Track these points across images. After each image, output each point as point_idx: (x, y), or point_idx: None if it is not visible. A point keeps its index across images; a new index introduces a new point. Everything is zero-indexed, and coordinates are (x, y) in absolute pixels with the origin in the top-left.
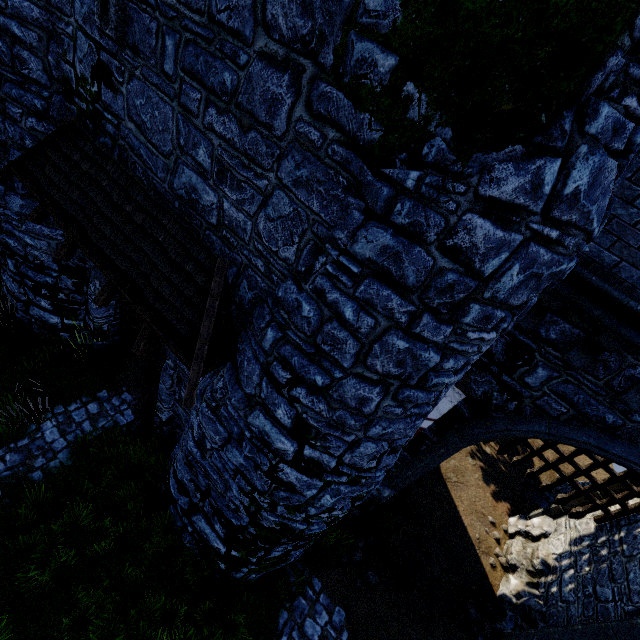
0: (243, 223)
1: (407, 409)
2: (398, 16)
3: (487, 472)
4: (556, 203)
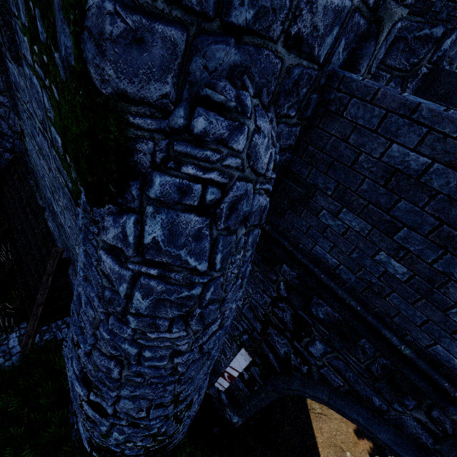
0: (64, 226)
1: (147, 378)
2: (53, 113)
3: None
4: (144, 249)
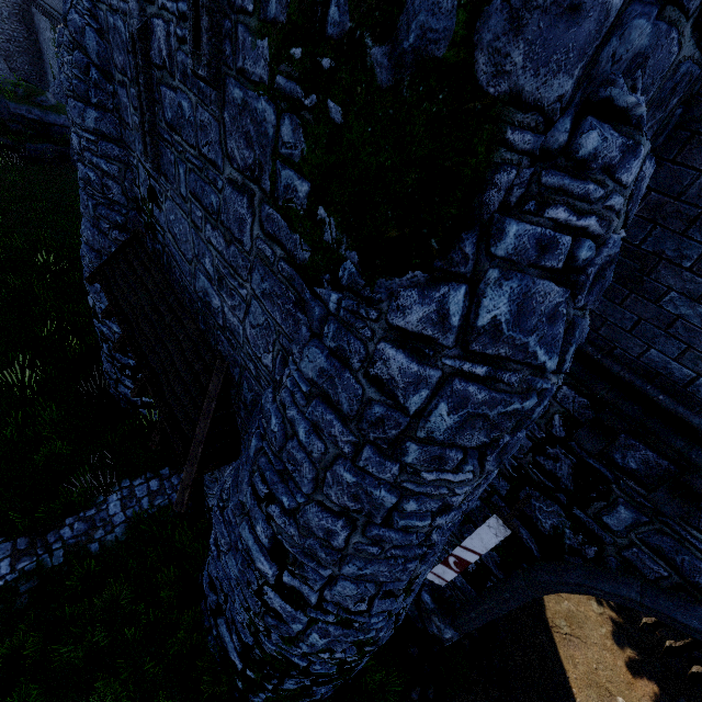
0: (237, 327)
1: (386, 549)
2: (304, 147)
3: (621, 628)
4: (473, 335)
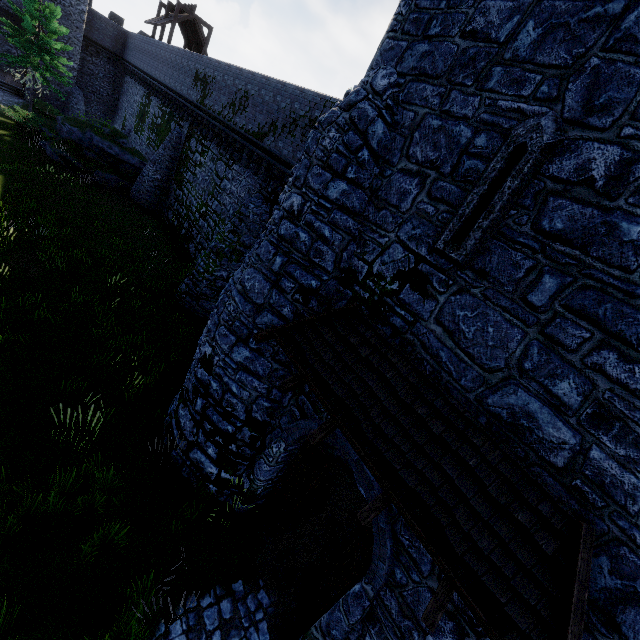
0: (631, 486)
1: None
2: None
3: None
4: None
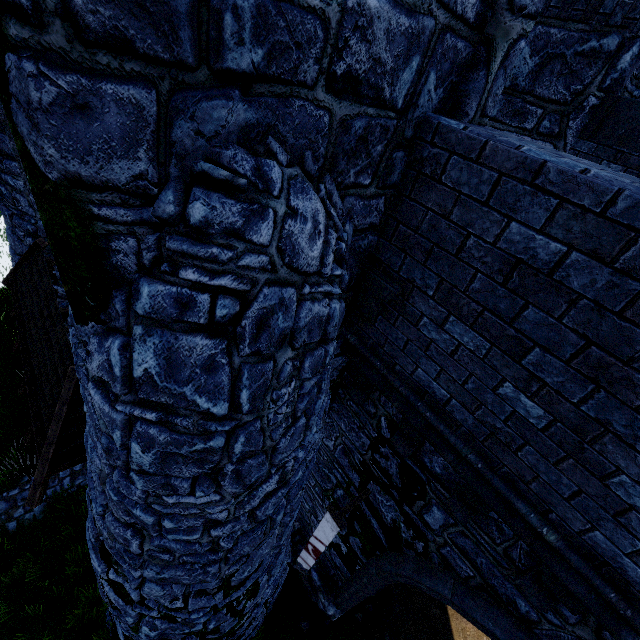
0: None
1: (177, 556)
2: None
3: None
4: (136, 384)
